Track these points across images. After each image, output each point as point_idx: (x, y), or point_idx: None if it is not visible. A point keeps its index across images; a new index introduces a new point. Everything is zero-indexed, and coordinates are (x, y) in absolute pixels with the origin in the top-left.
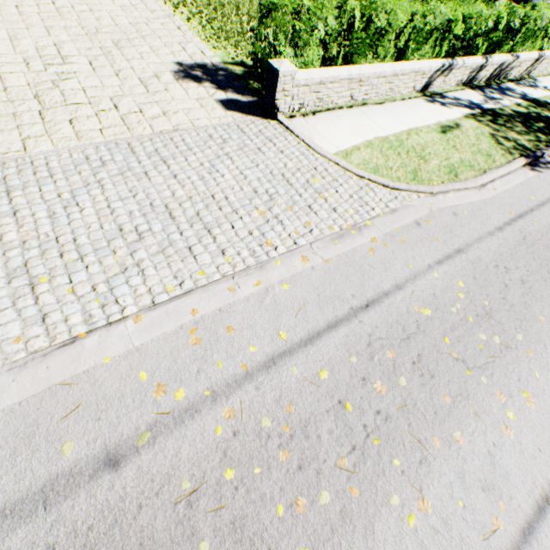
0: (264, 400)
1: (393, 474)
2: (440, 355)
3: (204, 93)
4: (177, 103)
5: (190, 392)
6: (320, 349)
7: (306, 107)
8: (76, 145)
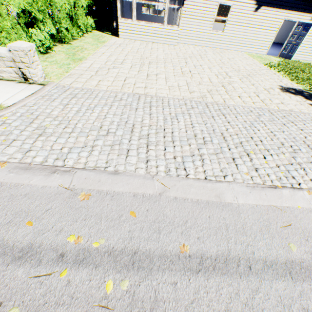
0: None
1: None
2: None
3: (299, 99)
4: (286, 100)
5: None
6: None
7: None
8: (244, 105)
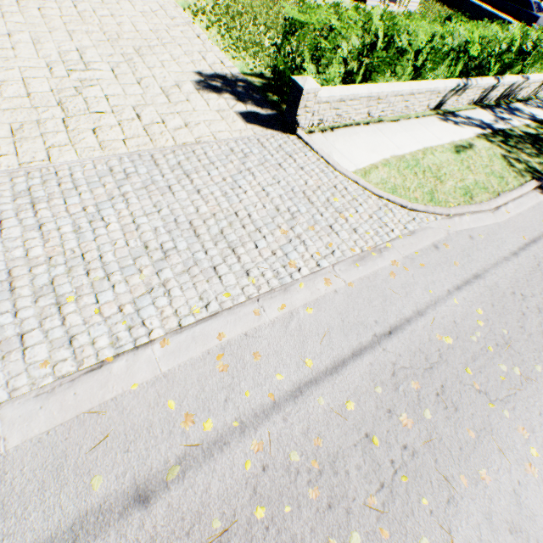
0: (292, 433)
1: (421, 514)
2: (463, 386)
3: (225, 104)
4: (198, 114)
5: (218, 422)
6: (345, 378)
7: (324, 123)
8: (100, 156)
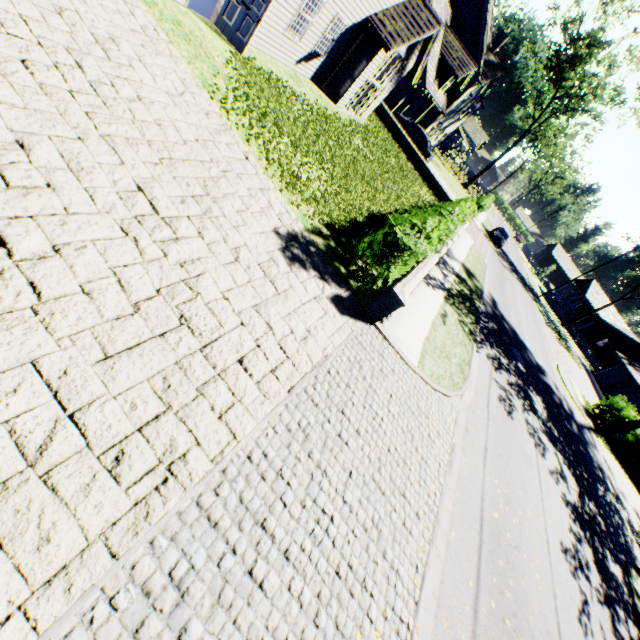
0: None
1: None
2: (510, 548)
3: (316, 287)
4: (306, 309)
5: None
6: (483, 582)
7: None
8: (269, 409)
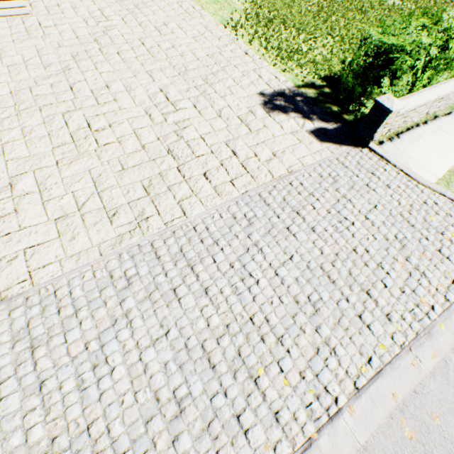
0: None
1: None
2: None
3: (295, 124)
4: (278, 140)
5: None
6: None
7: (390, 131)
8: (219, 202)
